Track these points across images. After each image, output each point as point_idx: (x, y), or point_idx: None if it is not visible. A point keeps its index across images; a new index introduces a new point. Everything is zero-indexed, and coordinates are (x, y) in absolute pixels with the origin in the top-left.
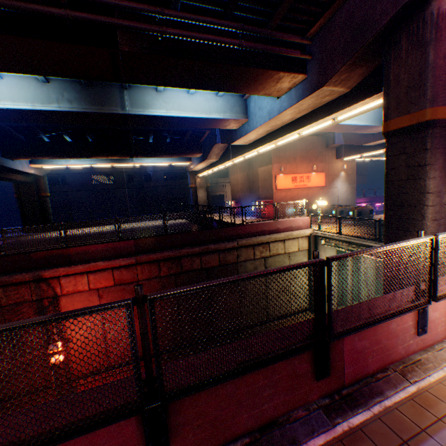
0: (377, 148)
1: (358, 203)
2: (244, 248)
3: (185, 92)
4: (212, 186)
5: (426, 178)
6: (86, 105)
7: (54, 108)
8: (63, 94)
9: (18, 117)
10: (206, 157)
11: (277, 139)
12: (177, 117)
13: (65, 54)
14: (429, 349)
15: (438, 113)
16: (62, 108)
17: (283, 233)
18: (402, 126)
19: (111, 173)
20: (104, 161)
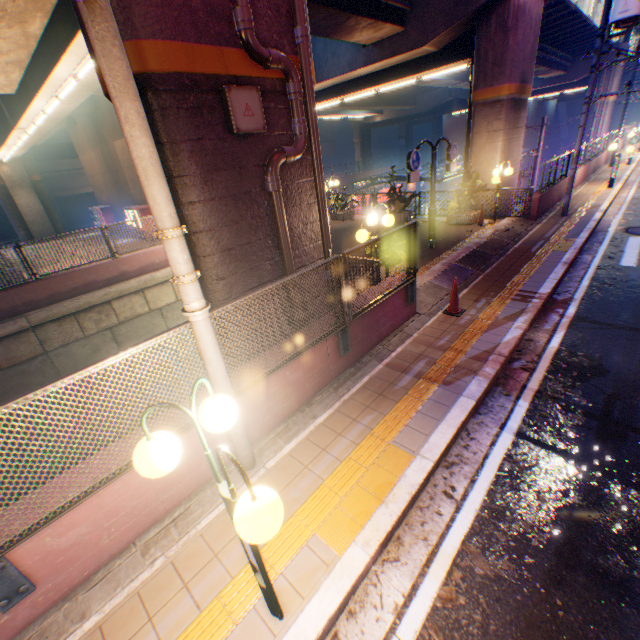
0: None
1: None
2: (53, 324)
3: None
4: (67, 177)
5: (182, 205)
6: None
7: None
8: None
9: None
10: None
11: (44, 87)
12: None
13: None
14: (79, 590)
15: (150, 58)
16: None
17: (137, 278)
18: None
19: None
20: None
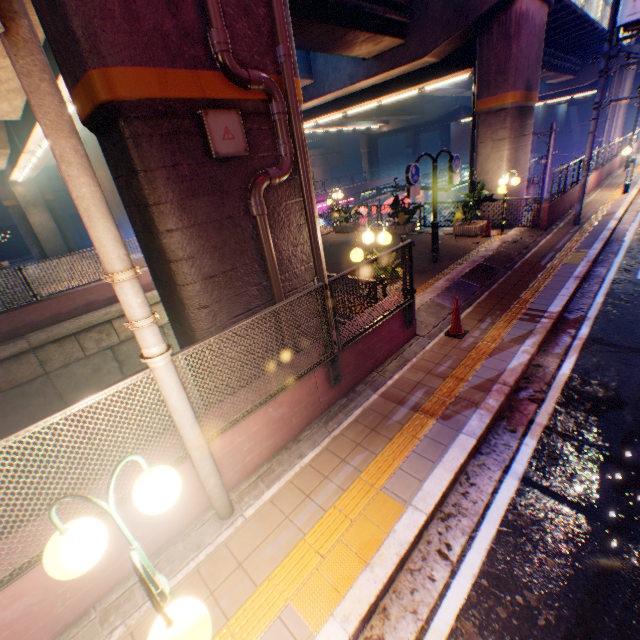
0: (305, 119)
1: (318, 204)
2: (54, 345)
3: None
4: None
5: (159, 233)
6: None
7: None
8: None
9: None
10: None
11: None
12: None
13: None
14: None
15: (119, 85)
16: None
17: None
18: (88, 112)
19: None
20: None
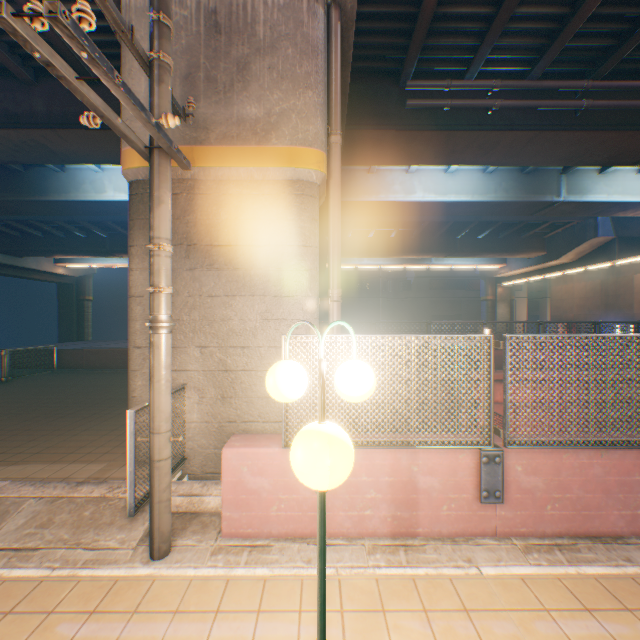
0: None
1: None
2: None
3: (631, 172)
4: None
5: None
6: (520, 194)
7: (489, 199)
8: (499, 184)
9: (438, 210)
10: (557, 256)
11: None
12: (616, 202)
13: (633, 142)
14: None
15: None
16: (496, 198)
17: None
18: None
19: (364, 277)
20: (397, 261)
